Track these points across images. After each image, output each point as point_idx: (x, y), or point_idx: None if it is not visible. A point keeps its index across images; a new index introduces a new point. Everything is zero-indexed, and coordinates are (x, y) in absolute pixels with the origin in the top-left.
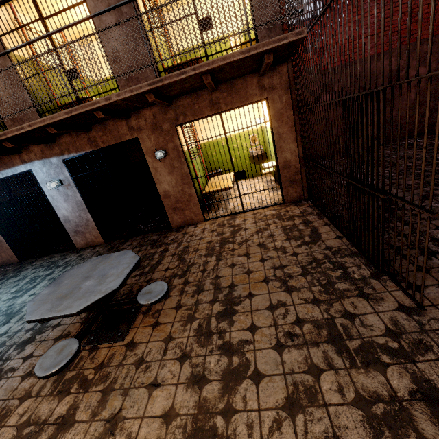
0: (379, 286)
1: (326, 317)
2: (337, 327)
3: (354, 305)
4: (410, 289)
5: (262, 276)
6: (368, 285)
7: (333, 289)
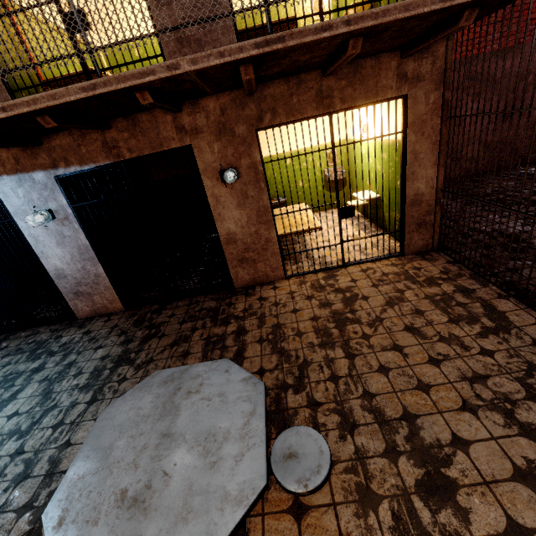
0: None
1: None
2: None
3: None
4: None
5: (454, 396)
6: None
7: None
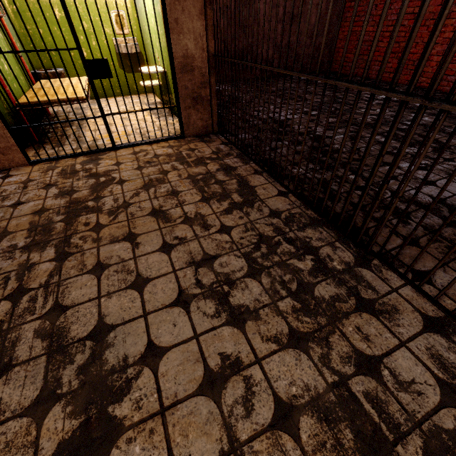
0: (378, 281)
1: (333, 383)
2: (363, 407)
3: (365, 334)
4: (418, 281)
5: (172, 288)
6: (362, 281)
7: (316, 301)
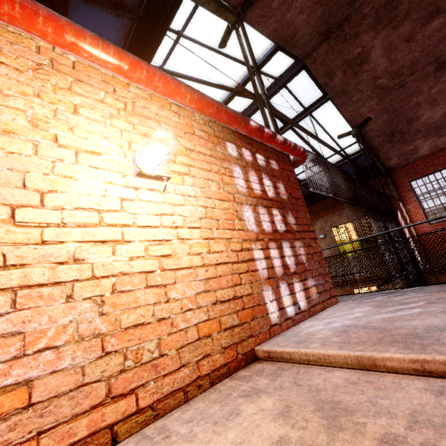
0: None
1: None
2: None
3: None
4: None
5: None
6: None
7: None
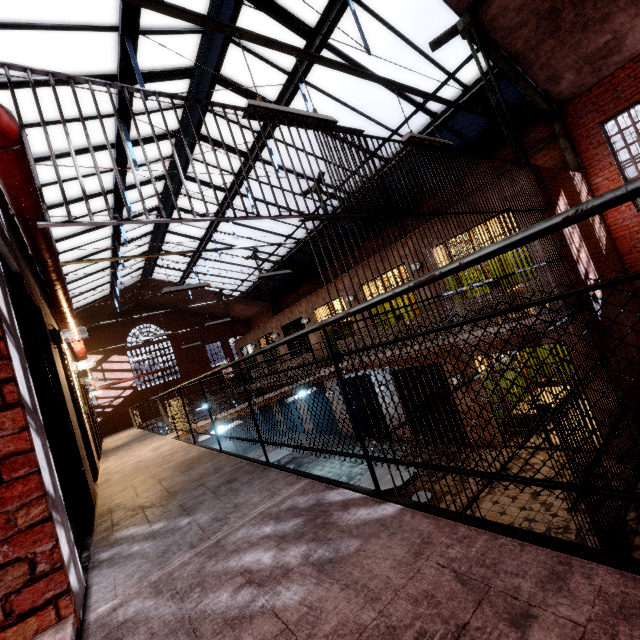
0: None
1: None
2: None
3: None
4: None
5: (510, 520)
6: None
7: None
